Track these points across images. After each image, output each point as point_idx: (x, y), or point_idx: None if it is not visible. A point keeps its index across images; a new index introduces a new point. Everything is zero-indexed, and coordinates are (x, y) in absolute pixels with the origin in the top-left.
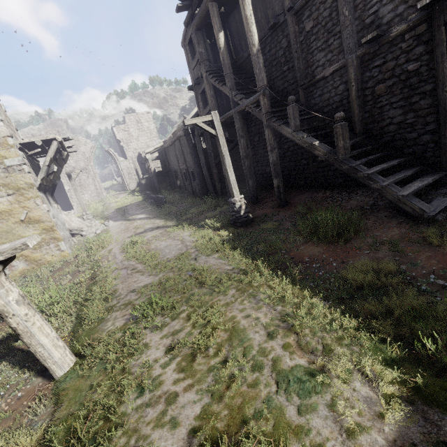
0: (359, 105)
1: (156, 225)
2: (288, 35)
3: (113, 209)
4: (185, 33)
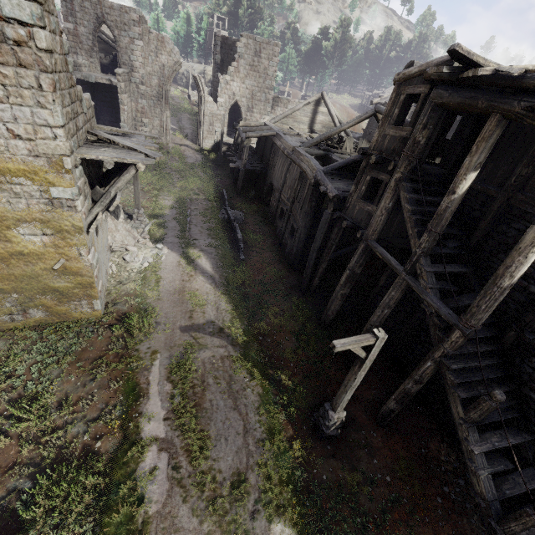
0: None
1: (220, 319)
2: None
3: (173, 195)
4: (415, 74)
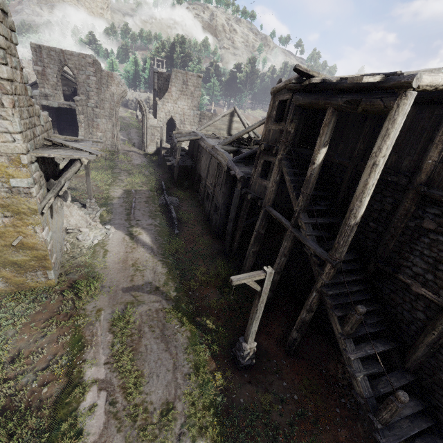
0: (426, 352)
1: (156, 280)
2: (398, 201)
3: (121, 188)
4: (282, 87)
